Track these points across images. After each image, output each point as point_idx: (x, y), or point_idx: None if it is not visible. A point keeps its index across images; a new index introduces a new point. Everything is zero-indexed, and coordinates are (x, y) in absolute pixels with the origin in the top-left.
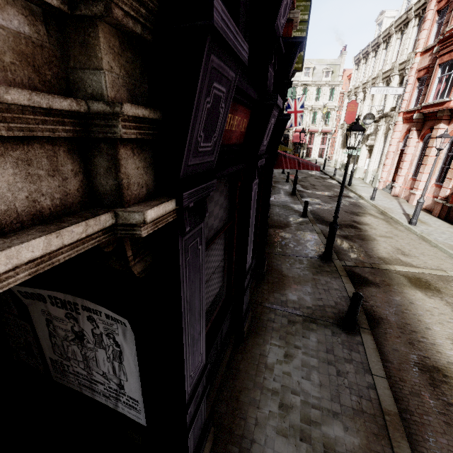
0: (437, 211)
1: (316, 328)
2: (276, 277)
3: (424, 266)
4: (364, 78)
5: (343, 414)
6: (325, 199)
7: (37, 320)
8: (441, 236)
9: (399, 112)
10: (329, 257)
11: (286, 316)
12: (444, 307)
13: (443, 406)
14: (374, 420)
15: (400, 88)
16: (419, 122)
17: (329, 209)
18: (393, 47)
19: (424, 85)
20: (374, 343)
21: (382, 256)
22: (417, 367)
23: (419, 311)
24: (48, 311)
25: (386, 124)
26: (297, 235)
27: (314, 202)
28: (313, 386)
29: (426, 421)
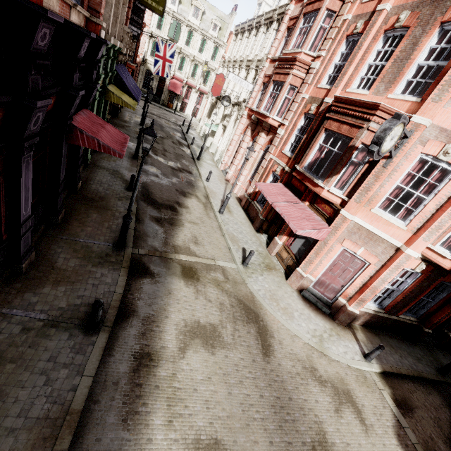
0: (243, 203)
1: (53, 334)
2: (42, 271)
3: (203, 255)
4: (236, 55)
5: (22, 428)
6: (166, 172)
7: None
8: (233, 227)
9: (246, 106)
10: (122, 246)
11: (23, 323)
12: (192, 295)
13: (131, 388)
14: (53, 423)
15: (251, 84)
16: (254, 123)
17: (163, 184)
18: (259, 39)
19: (264, 92)
20: (105, 342)
21: (177, 244)
22: (134, 356)
23: (170, 301)
24: None
25: (238, 112)
26: (106, 213)
27: (153, 173)
28: (4, 406)
29: (108, 406)
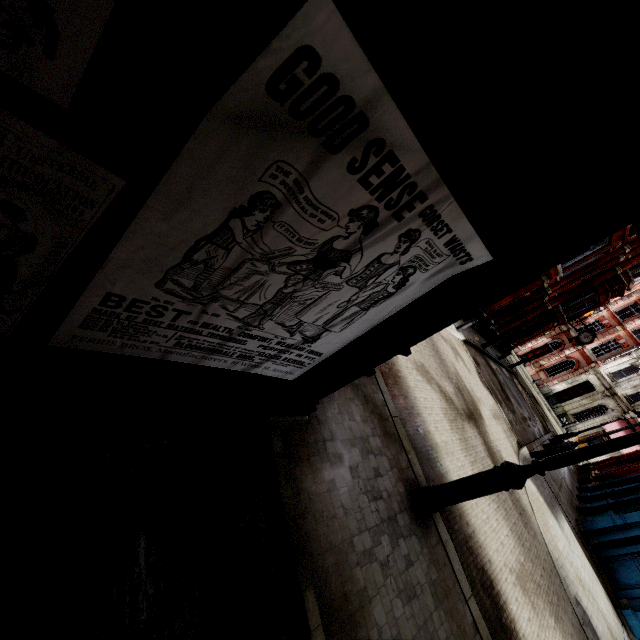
0: None
1: None
2: None
3: None
4: None
5: None
6: None
7: (200, 184)
8: None
9: None
10: None
11: None
12: None
13: None
14: None
15: None
16: None
17: None
18: None
19: None
20: None
21: None
22: None
23: None
24: (304, 178)
25: None
26: None
27: None
28: None
29: None
